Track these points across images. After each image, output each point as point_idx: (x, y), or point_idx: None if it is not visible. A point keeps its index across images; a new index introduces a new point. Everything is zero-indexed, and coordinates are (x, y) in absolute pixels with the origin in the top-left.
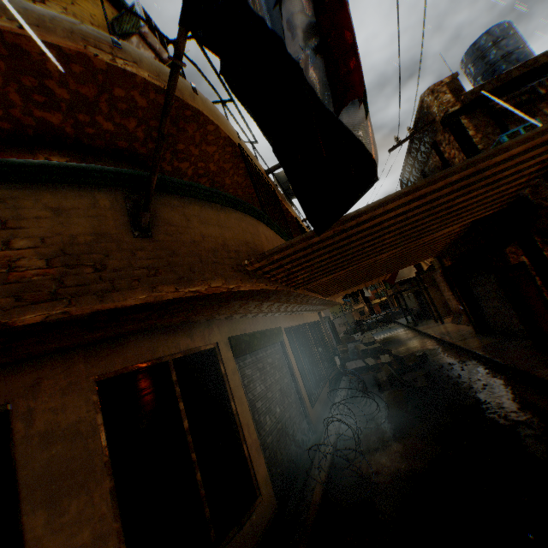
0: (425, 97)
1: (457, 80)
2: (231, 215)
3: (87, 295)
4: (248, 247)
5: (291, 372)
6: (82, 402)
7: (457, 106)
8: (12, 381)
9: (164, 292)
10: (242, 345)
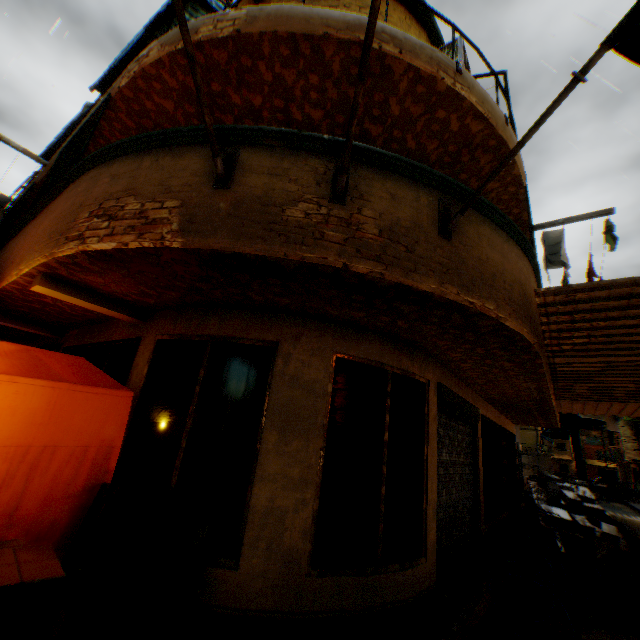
0: None
1: None
2: (512, 249)
3: (397, 267)
4: (520, 287)
5: (474, 466)
6: (322, 367)
7: None
8: (284, 326)
9: (449, 291)
10: (446, 399)
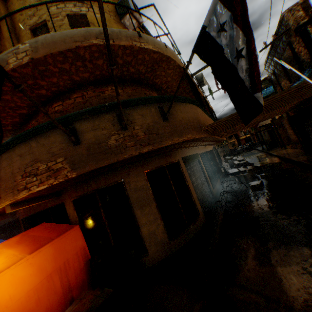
0: (285, 14)
1: (307, 0)
2: (188, 106)
3: (156, 143)
4: (196, 119)
5: (203, 173)
6: (142, 179)
7: (305, 19)
8: (121, 172)
9: (175, 140)
10: (186, 161)
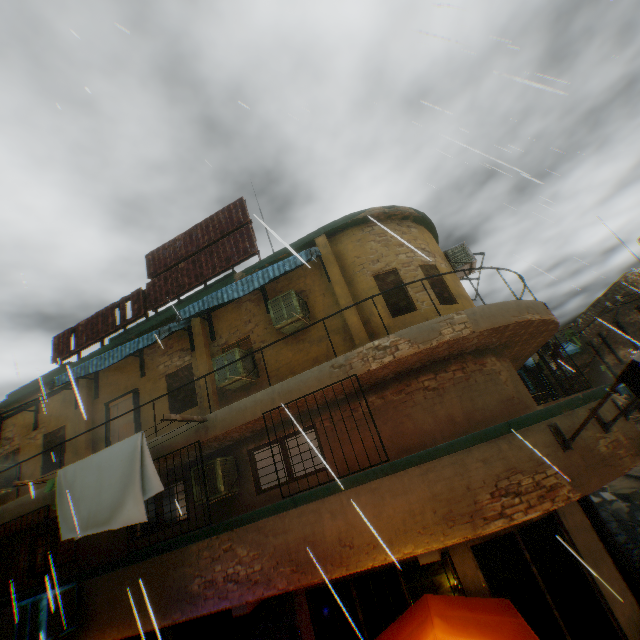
0: (630, 275)
1: None
2: None
3: (638, 452)
4: None
5: None
6: (576, 509)
7: None
8: None
9: None
10: None
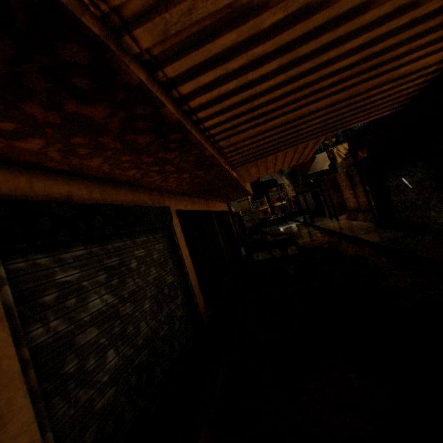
0: None
1: None
2: None
3: None
4: None
5: (181, 266)
6: None
7: None
8: None
9: None
10: (41, 223)
